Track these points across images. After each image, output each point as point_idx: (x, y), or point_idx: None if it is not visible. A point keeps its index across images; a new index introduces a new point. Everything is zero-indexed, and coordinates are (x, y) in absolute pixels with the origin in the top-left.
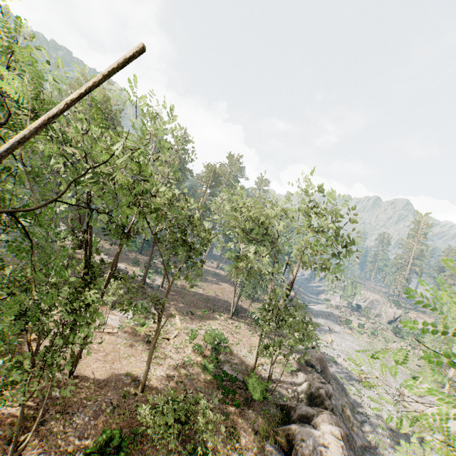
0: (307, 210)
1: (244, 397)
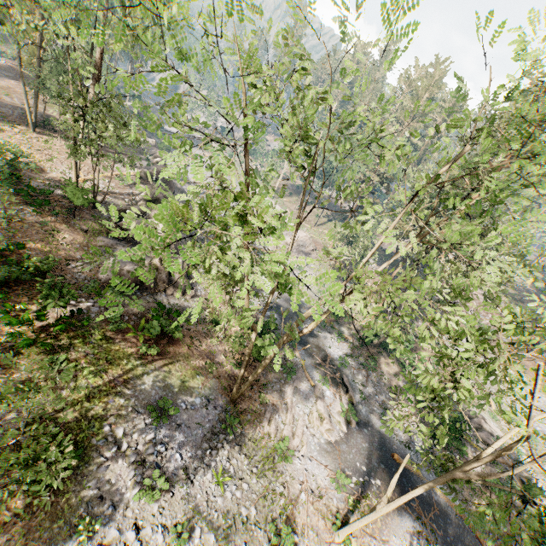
0: None
1: (68, 208)
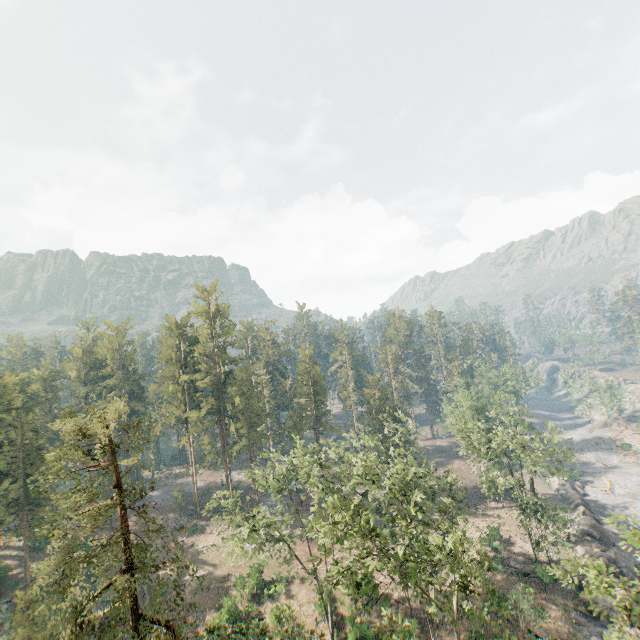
0: (517, 451)
1: (538, 583)
